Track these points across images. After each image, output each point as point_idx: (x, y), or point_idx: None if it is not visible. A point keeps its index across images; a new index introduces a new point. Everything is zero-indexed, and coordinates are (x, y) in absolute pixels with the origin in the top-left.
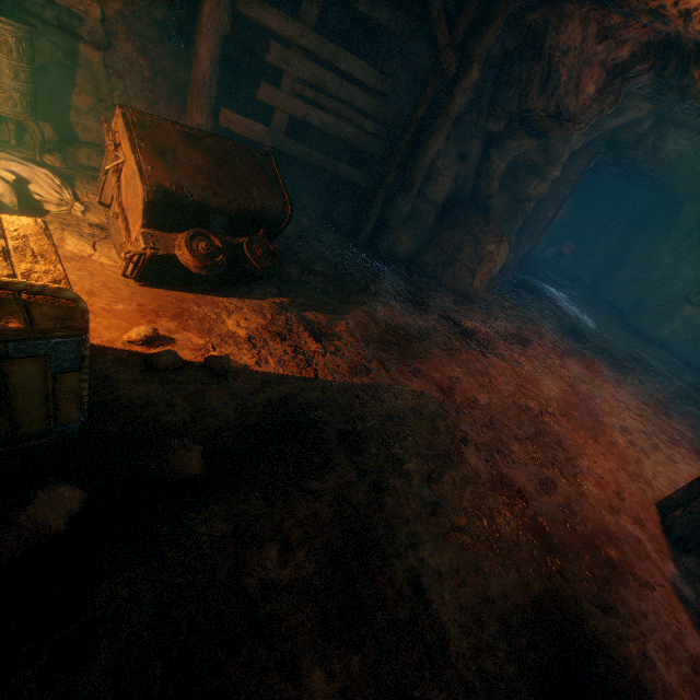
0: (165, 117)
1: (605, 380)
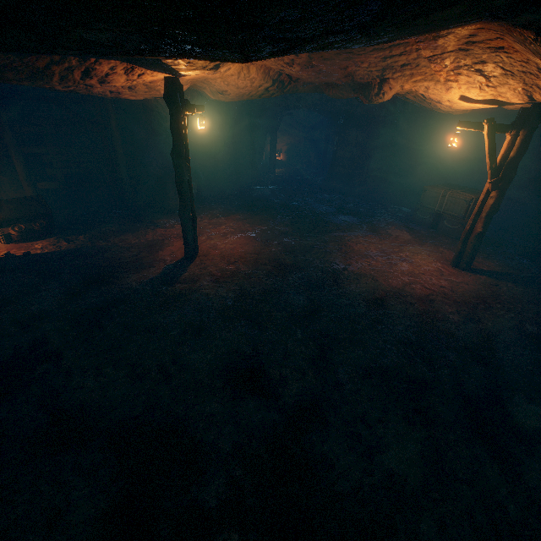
0: (23, 193)
1: (234, 221)
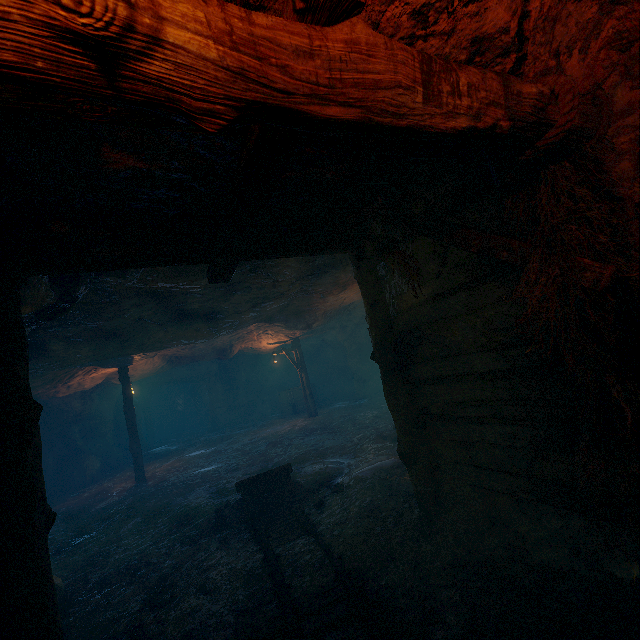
0: None
1: (154, 463)
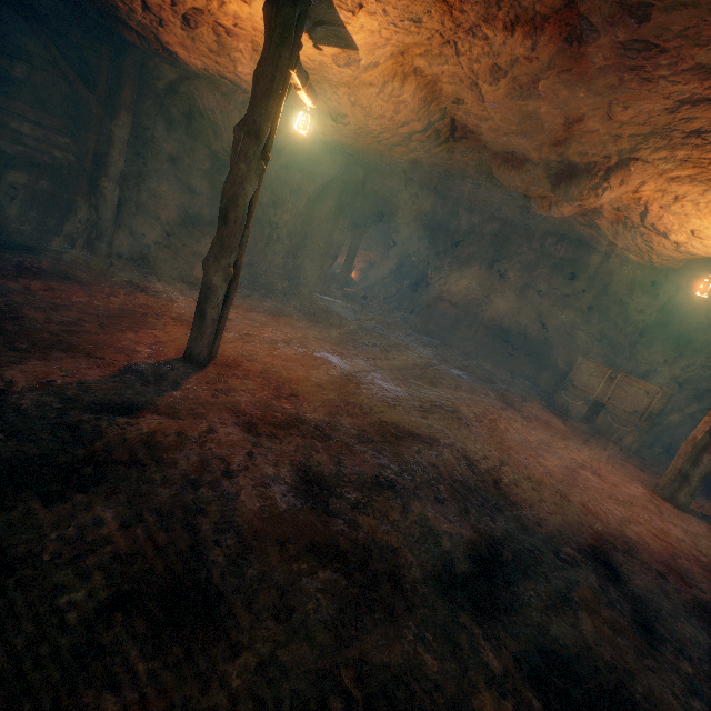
0: None
1: (289, 326)
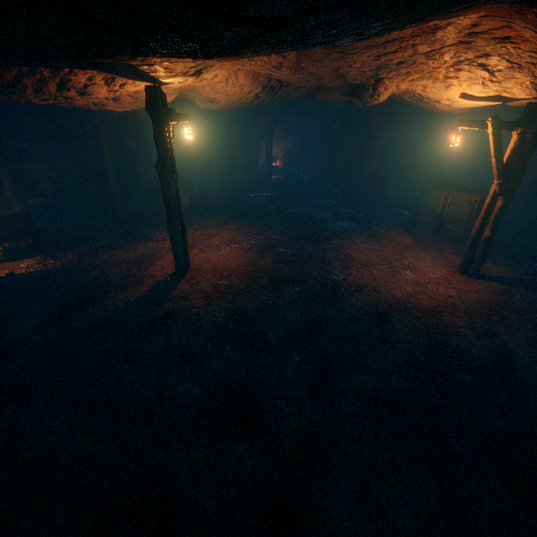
0: (13, 210)
1: (228, 231)
